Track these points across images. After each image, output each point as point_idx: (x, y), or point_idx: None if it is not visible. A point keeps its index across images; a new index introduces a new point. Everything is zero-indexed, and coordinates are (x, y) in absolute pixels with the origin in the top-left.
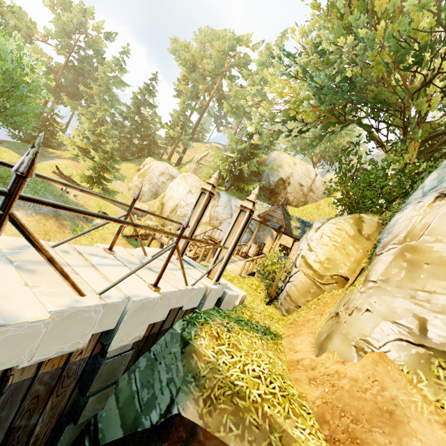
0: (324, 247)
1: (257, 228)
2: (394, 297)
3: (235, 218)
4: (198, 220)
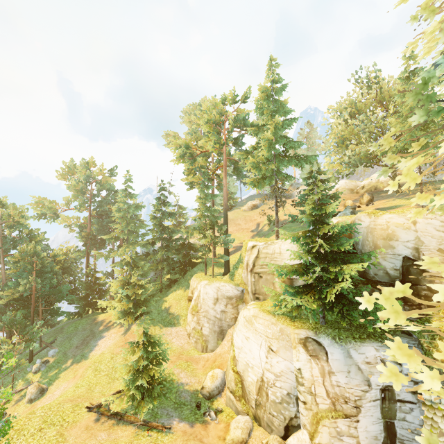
0: None
1: None
2: None
3: None
4: None
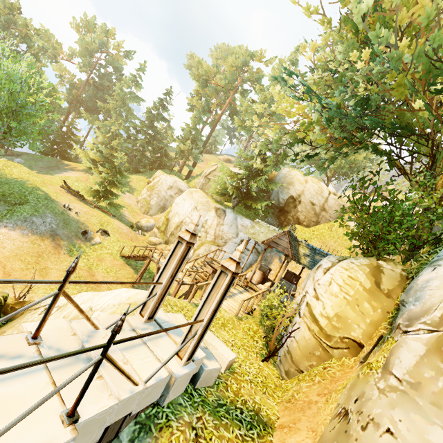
0: (333, 298)
1: (261, 255)
2: (429, 422)
3: (213, 281)
4: (173, 274)
